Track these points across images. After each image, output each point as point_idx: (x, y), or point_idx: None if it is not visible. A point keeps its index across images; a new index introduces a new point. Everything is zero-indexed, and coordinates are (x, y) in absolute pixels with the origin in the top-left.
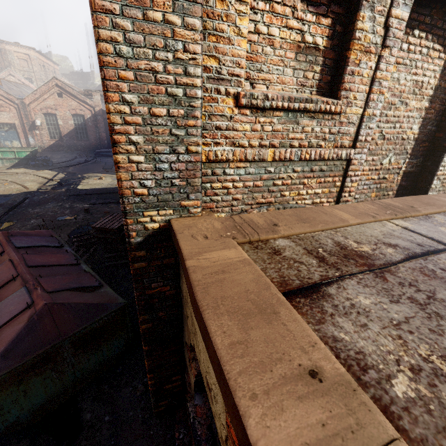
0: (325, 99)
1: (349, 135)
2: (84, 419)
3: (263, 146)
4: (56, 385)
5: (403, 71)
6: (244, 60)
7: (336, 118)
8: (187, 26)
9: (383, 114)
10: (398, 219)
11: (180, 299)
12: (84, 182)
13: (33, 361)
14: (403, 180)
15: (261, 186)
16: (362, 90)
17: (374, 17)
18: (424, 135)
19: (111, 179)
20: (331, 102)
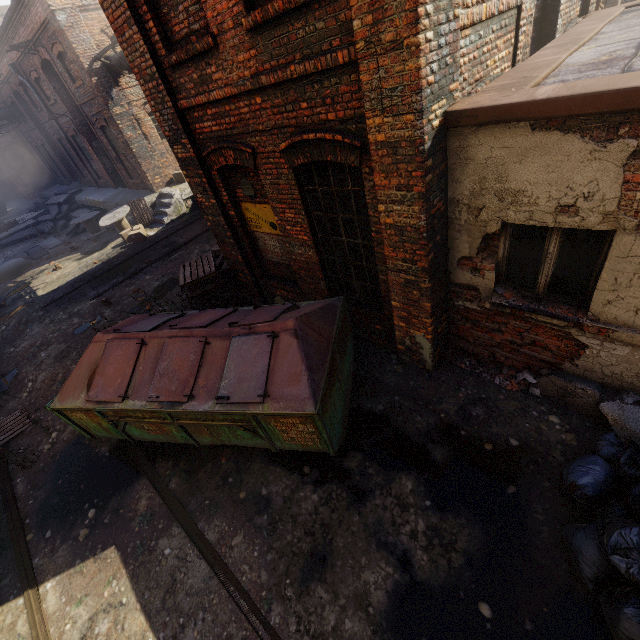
0: None
1: None
2: (379, 411)
3: (478, 3)
4: (341, 396)
5: None
6: None
7: None
8: None
9: None
10: (582, 47)
11: (447, 215)
12: (37, 284)
13: (329, 369)
14: (533, 30)
15: (477, 58)
16: None
17: None
18: None
19: (73, 262)
20: None
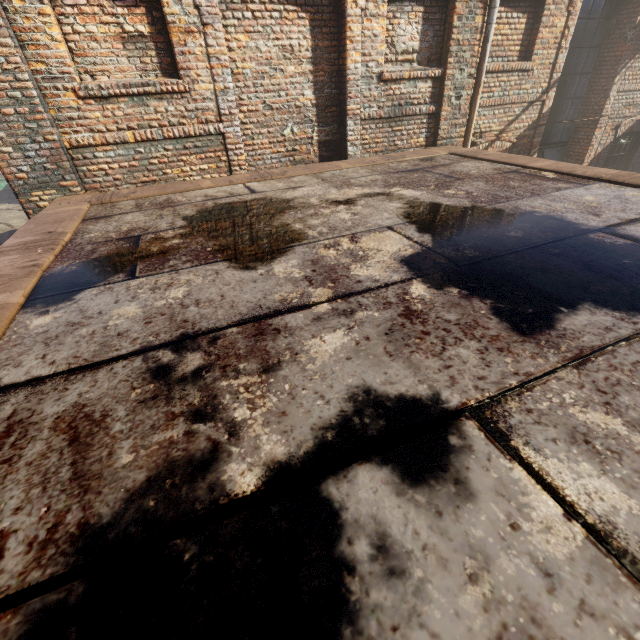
0: (167, 80)
1: (211, 110)
2: None
3: (123, 130)
4: None
5: (259, 39)
6: (68, 60)
7: (187, 97)
8: (2, 45)
9: (258, 85)
10: (256, 182)
11: None
12: None
13: None
14: (322, 150)
15: (138, 166)
16: (203, 67)
17: (180, 1)
18: (326, 100)
19: None
20: (170, 83)
